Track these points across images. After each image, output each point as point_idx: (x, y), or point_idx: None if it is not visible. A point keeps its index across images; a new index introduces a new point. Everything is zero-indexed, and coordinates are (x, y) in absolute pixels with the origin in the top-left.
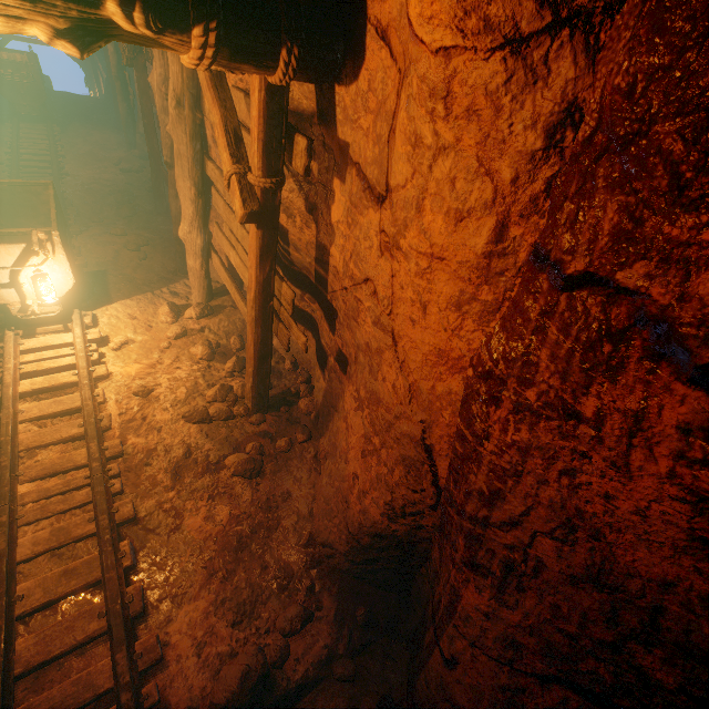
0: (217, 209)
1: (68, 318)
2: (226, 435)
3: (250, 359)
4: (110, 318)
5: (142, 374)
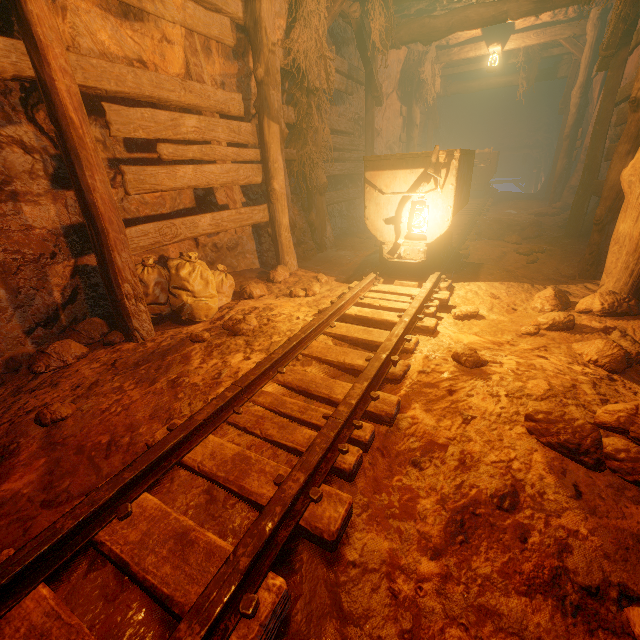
0: None
1: (425, 278)
2: None
3: None
4: (466, 293)
5: (476, 346)
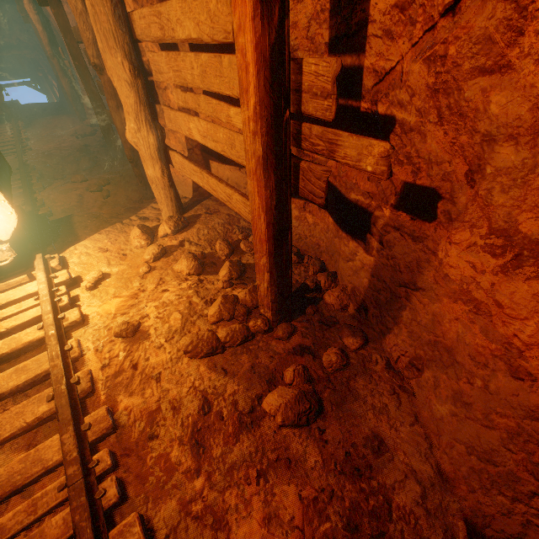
0: (160, 78)
1: (30, 266)
2: (250, 365)
3: (261, 243)
4: (80, 257)
5: (123, 309)
